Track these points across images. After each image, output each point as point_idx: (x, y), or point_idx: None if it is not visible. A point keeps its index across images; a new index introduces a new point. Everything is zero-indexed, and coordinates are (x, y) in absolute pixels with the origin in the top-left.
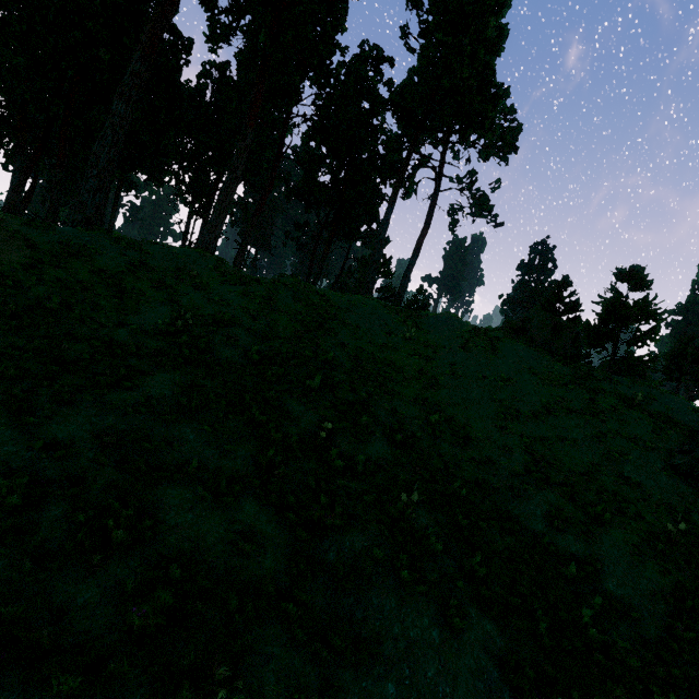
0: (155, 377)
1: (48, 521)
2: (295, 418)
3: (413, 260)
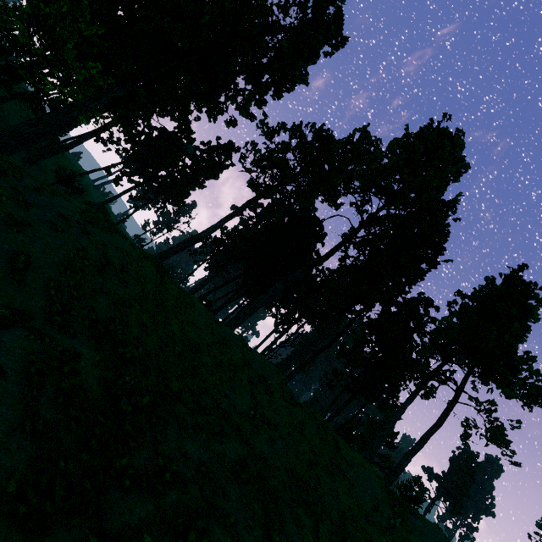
0: (231, 442)
1: (170, 498)
2: (288, 532)
3: (418, 446)
